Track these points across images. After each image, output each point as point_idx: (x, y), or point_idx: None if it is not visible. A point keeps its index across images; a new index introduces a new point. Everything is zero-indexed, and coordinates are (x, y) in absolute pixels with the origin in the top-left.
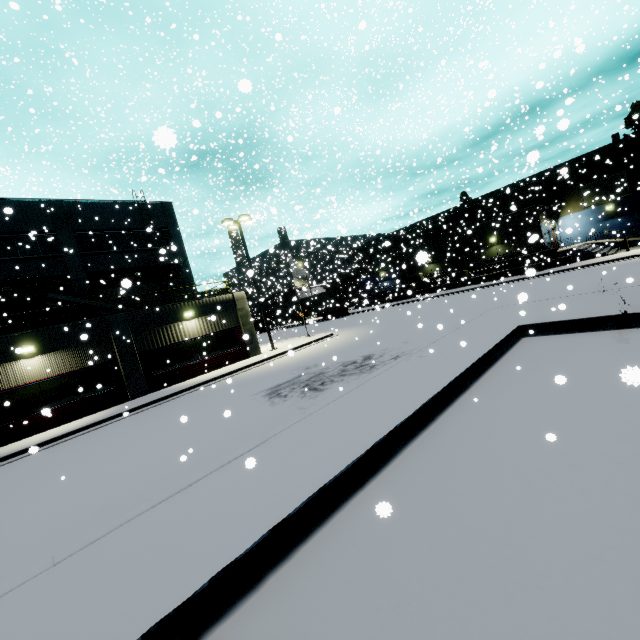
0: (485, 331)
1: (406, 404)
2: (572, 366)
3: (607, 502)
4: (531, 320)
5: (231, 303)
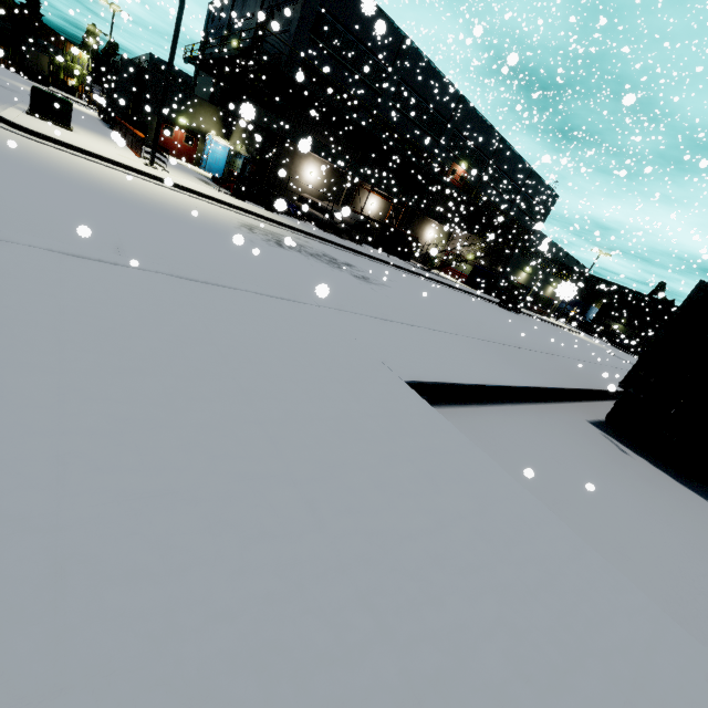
0: None
1: None
2: None
3: None
4: None
5: None
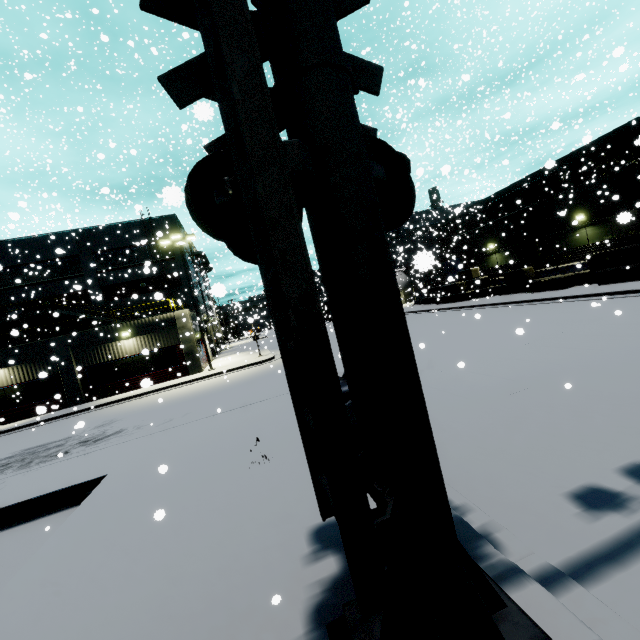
0: (102, 463)
1: None
2: None
3: None
4: (131, 469)
5: (173, 321)
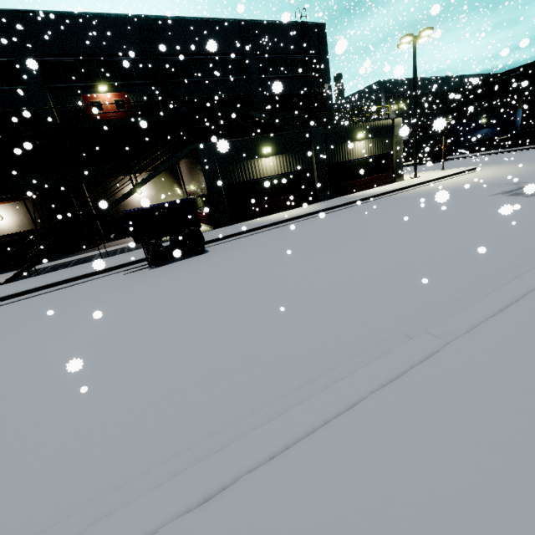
0: None
1: None
2: None
3: None
4: None
5: (389, 129)
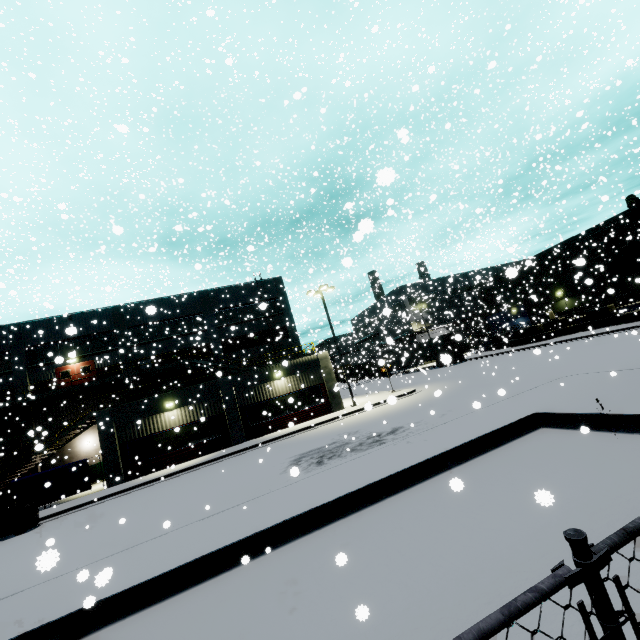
0: (497, 416)
1: (318, 499)
2: (513, 482)
3: (309, 636)
4: (555, 406)
5: (316, 362)
